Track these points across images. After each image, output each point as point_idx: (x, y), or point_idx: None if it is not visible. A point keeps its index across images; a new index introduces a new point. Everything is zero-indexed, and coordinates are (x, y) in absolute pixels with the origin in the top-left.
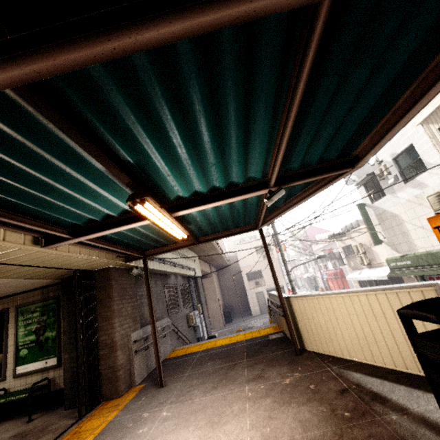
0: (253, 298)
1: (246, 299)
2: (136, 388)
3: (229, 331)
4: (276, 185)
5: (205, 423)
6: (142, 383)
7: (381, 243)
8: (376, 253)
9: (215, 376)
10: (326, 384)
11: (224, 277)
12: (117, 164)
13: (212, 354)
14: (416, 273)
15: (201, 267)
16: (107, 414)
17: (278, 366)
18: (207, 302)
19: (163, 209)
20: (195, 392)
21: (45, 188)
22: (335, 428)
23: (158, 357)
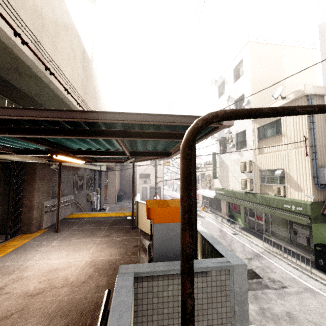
0: (140, 190)
1: (136, 189)
2: (42, 230)
3: (117, 207)
4: (131, 155)
5: (72, 250)
6: (47, 228)
7: (216, 178)
8: (214, 182)
9: (88, 232)
10: (132, 243)
11: (125, 172)
12: (45, 142)
13: (93, 220)
14: (224, 199)
15: (107, 163)
16: (23, 240)
17: (120, 232)
18: (108, 186)
19: (69, 155)
20: (74, 237)
21: (6, 139)
22: (121, 257)
23: (58, 217)
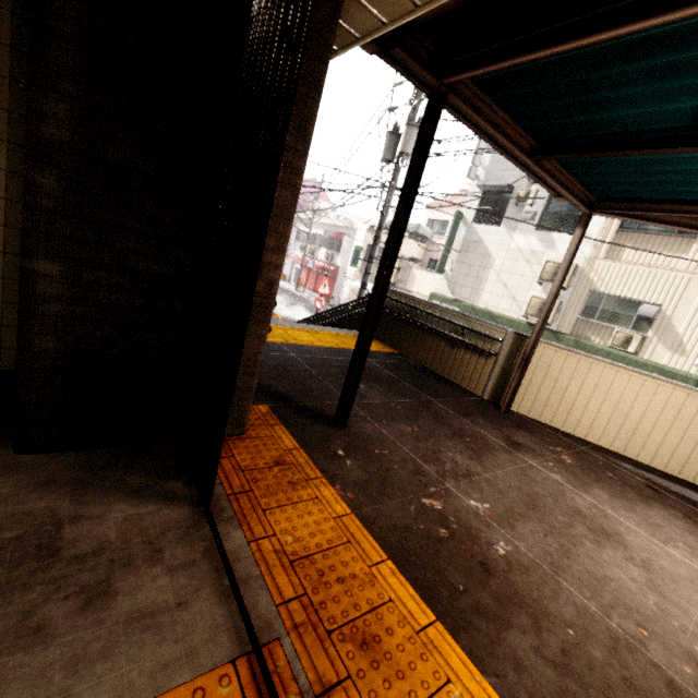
0: None
1: None
2: (253, 412)
3: None
4: None
5: (589, 532)
6: None
7: (442, 274)
8: (414, 278)
9: (430, 423)
10: (620, 474)
11: None
12: None
13: (330, 363)
14: None
15: None
16: (301, 491)
17: (508, 427)
18: None
19: None
20: (454, 457)
21: None
22: None
23: (358, 368)
